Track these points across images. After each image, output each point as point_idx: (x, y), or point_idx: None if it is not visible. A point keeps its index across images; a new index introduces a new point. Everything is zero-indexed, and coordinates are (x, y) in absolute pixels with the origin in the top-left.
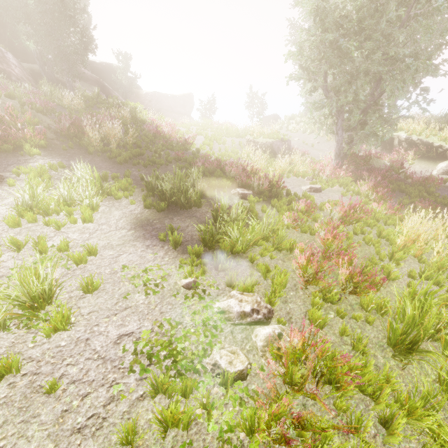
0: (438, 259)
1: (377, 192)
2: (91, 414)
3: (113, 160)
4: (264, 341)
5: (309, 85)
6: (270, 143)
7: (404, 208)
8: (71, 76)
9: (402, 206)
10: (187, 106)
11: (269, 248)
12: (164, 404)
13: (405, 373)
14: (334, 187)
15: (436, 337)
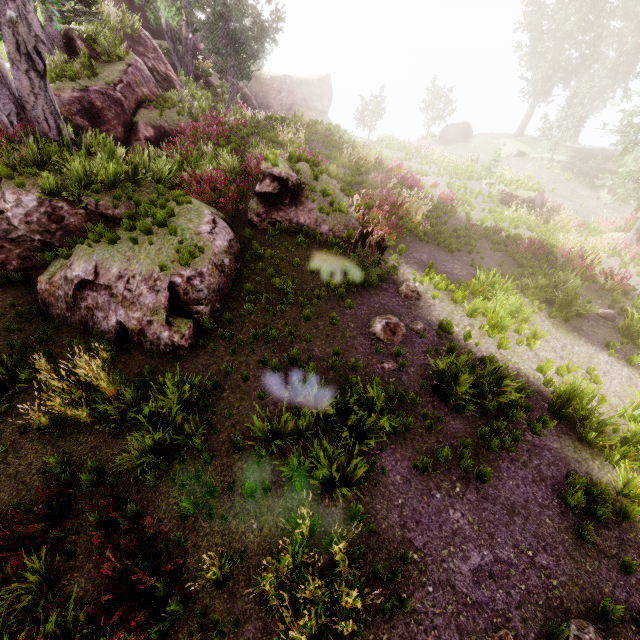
0: None
1: None
2: None
3: (439, 247)
4: None
5: (639, 151)
6: (533, 198)
7: None
8: (236, 77)
9: None
10: (324, 98)
11: None
12: None
13: None
14: None
15: None
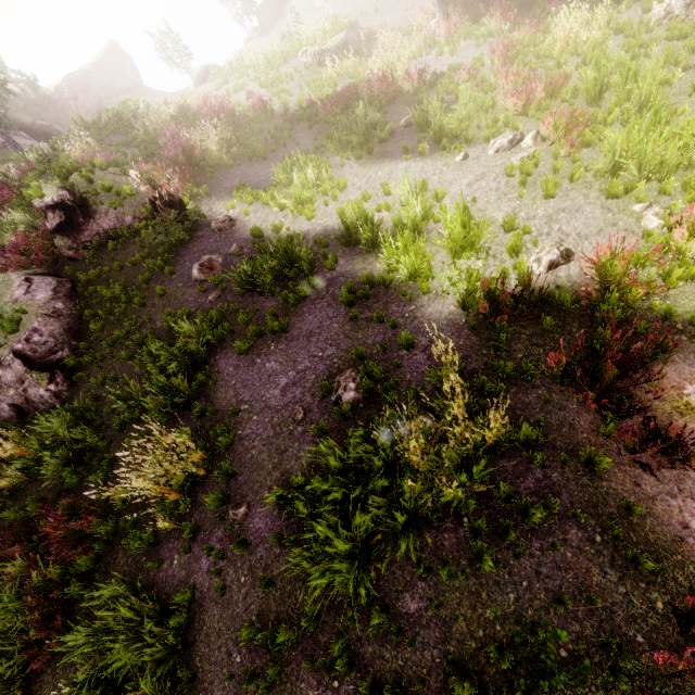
0: (590, 43)
1: (510, 20)
2: (496, 196)
3: (253, 161)
4: (532, 140)
5: None
6: (344, 40)
7: (542, 20)
8: None
9: (540, 19)
10: (126, 70)
11: (481, 113)
12: (517, 179)
13: (602, 110)
14: (459, 45)
15: (609, 86)
